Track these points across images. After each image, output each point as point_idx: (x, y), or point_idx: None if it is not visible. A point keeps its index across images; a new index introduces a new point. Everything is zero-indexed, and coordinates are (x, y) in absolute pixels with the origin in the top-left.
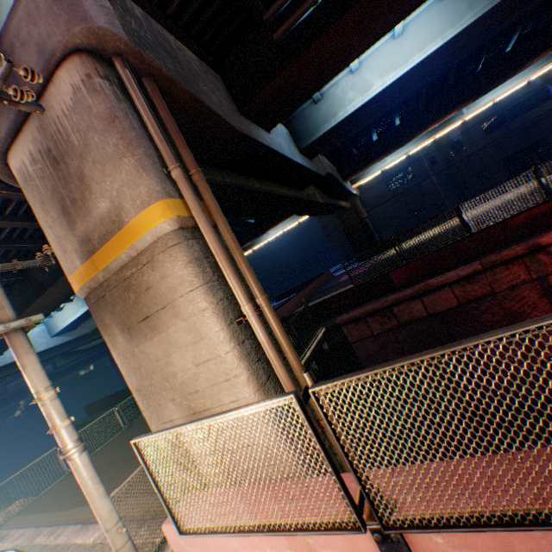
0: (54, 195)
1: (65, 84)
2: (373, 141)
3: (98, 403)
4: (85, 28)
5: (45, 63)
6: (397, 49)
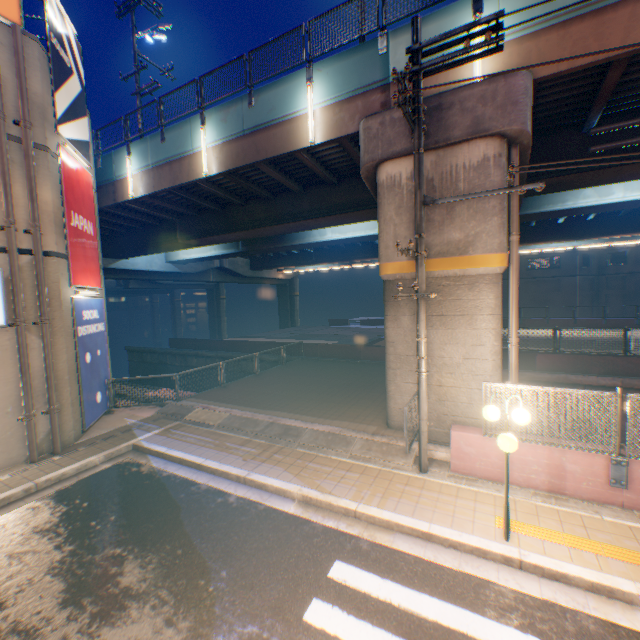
0: (413, 208)
1: (477, 150)
2: (557, 223)
3: (187, 341)
4: (520, 130)
5: (473, 131)
6: None
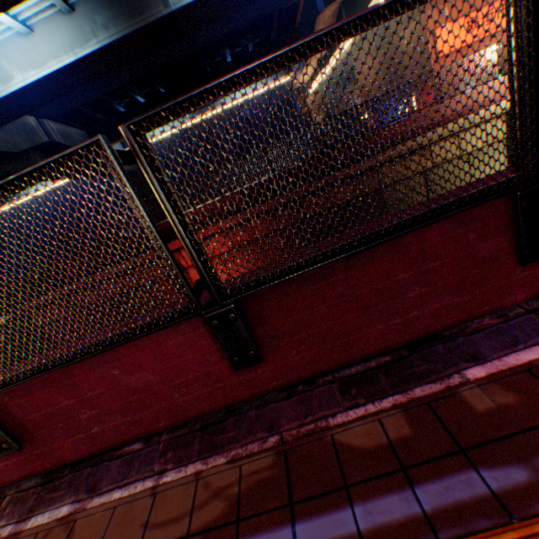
0: None
1: None
2: (123, 112)
3: None
4: None
5: None
6: (33, 47)
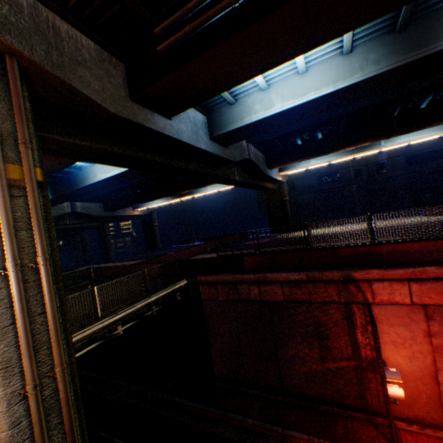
0: None
1: None
2: (299, 144)
3: None
4: None
5: None
6: (300, 83)
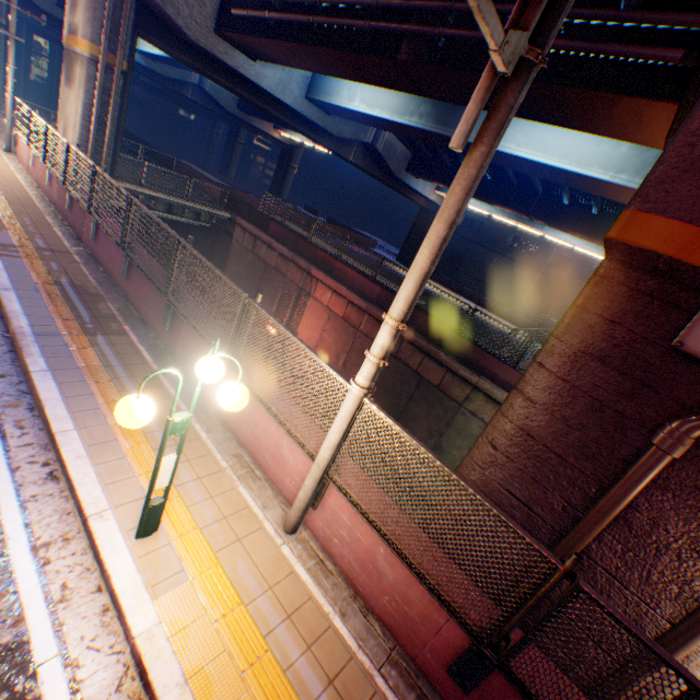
0: None
1: None
2: (447, 165)
3: (125, 132)
4: None
5: None
6: (378, 94)
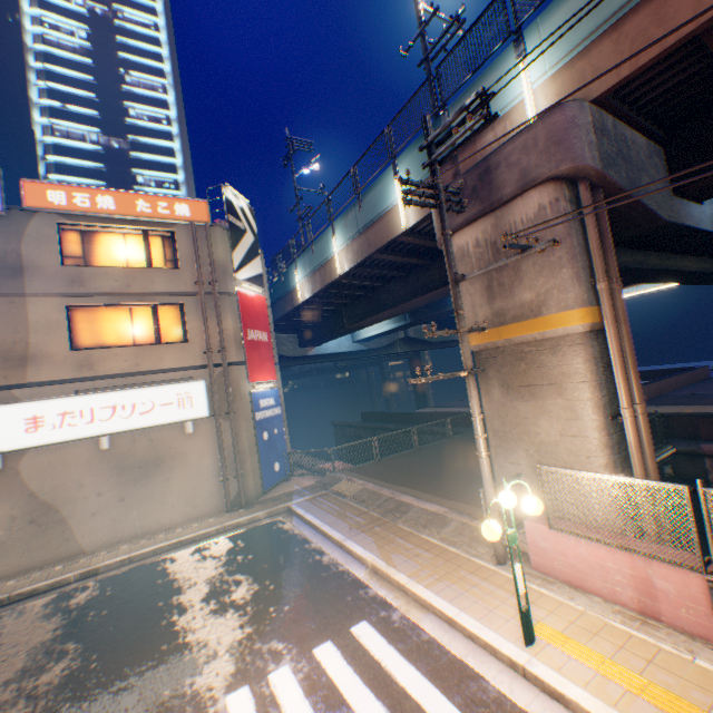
0: (483, 274)
1: (531, 201)
2: None
3: (374, 414)
4: (570, 167)
5: (521, 184)
6: None
